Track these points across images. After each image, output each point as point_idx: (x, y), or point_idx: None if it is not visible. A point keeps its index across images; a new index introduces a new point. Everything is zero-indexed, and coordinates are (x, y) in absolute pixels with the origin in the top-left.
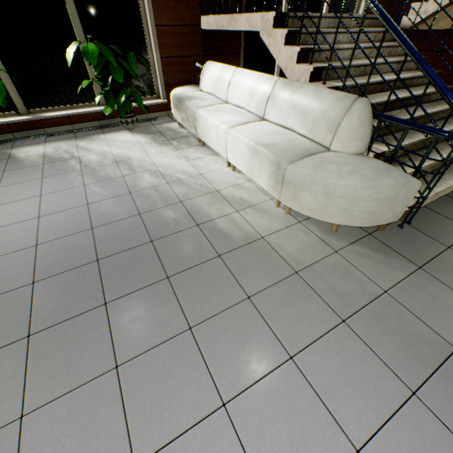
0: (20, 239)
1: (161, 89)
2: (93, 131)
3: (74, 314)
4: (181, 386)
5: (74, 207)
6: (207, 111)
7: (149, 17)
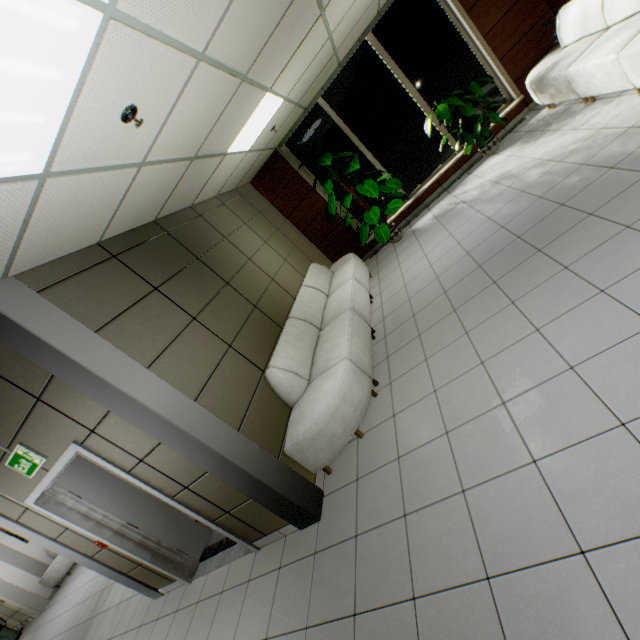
0: (455, 257)
1: (510, 91)
2: (459, 179)
3: (517, 264)
4: (628, 254)
5: (479, 226)
6: (579, 62)
7: (474, 37)
